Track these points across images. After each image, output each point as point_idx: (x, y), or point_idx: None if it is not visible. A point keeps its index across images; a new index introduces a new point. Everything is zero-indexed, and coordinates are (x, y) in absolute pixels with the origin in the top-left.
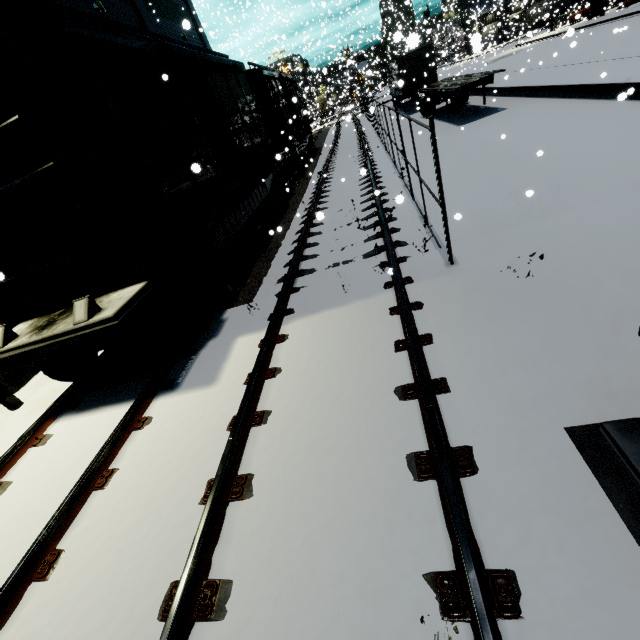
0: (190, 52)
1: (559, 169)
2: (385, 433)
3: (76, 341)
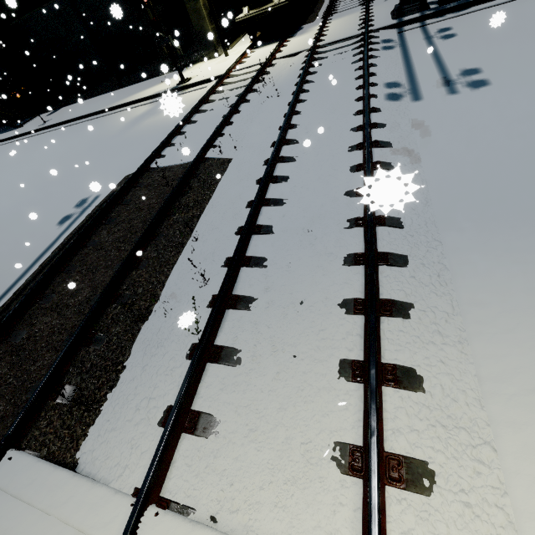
0: None
1: None
2: (356, 23)
3: (270, 13)
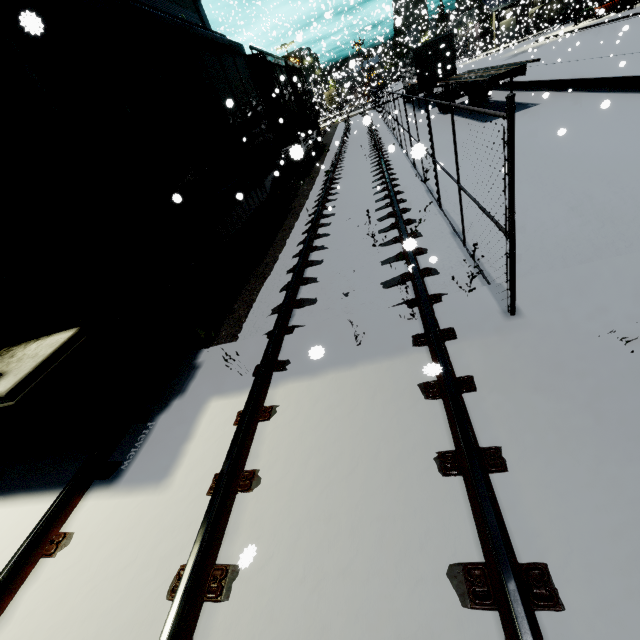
0: (170, 21)
1: (629, 176)
2: None
3: None
